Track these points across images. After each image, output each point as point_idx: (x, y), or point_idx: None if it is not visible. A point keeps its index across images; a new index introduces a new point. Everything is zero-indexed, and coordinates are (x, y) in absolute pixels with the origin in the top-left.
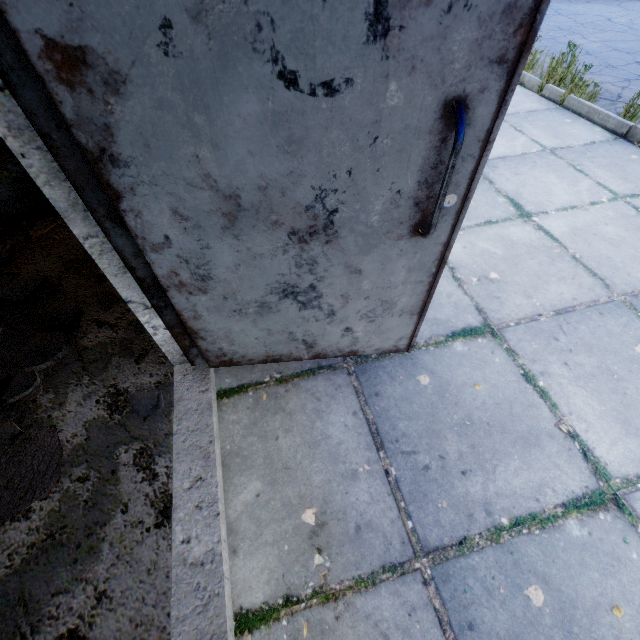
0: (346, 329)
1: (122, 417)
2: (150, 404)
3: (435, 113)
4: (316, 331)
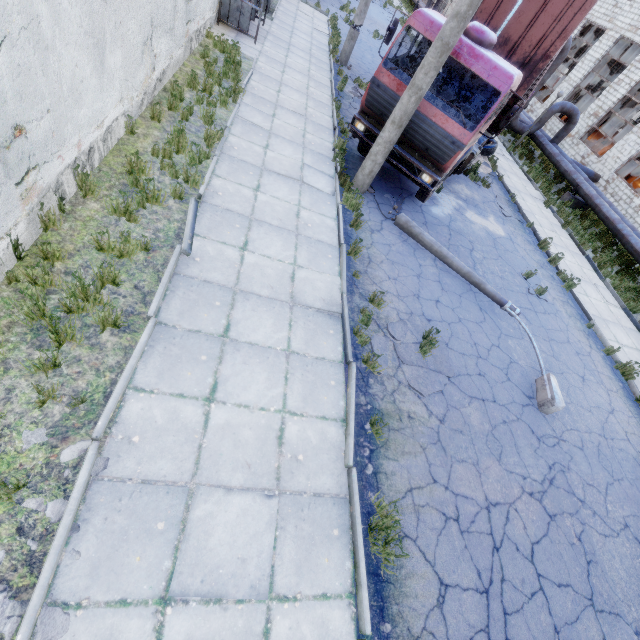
0: None
1: None
2: None
3: None
4: None
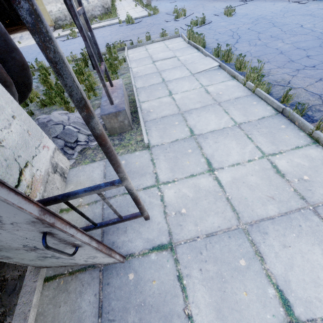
0: (85, 260)
1: (2, 293)
2: (12, 288)
3: (40, 233)
4: (72, 261)
